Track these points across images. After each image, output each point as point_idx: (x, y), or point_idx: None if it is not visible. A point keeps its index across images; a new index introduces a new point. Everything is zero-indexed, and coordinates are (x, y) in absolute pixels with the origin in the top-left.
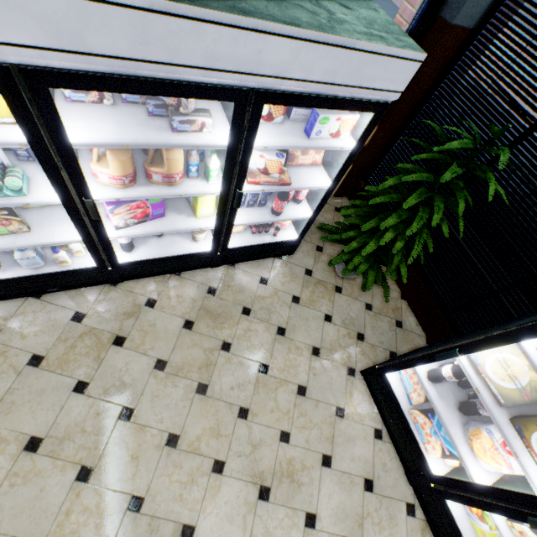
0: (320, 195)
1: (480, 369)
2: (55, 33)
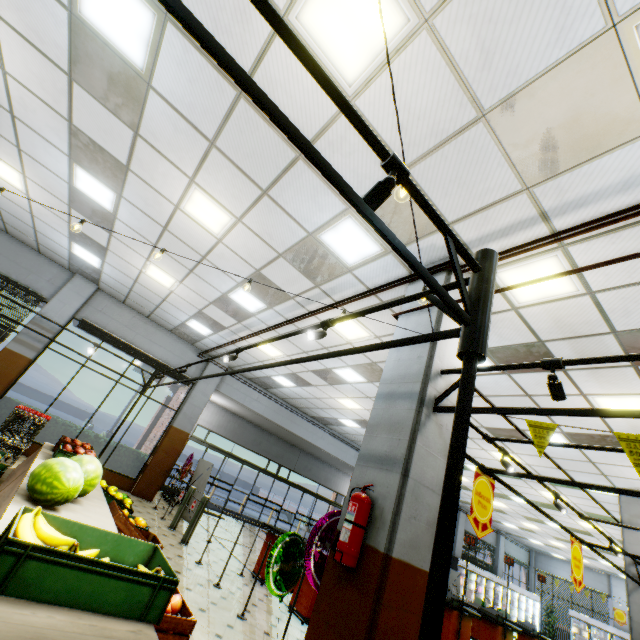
0: (536, 620)
1: (574, 631)
2: (527, 593)
